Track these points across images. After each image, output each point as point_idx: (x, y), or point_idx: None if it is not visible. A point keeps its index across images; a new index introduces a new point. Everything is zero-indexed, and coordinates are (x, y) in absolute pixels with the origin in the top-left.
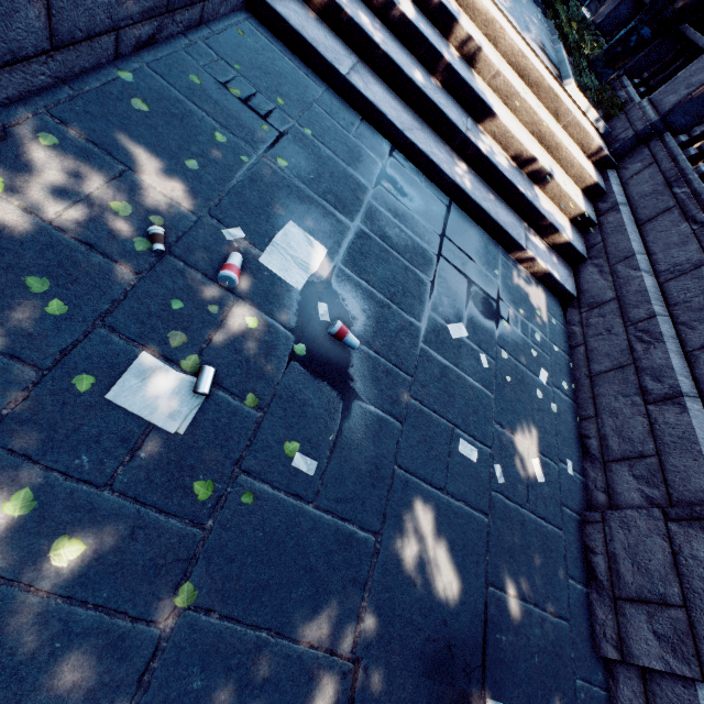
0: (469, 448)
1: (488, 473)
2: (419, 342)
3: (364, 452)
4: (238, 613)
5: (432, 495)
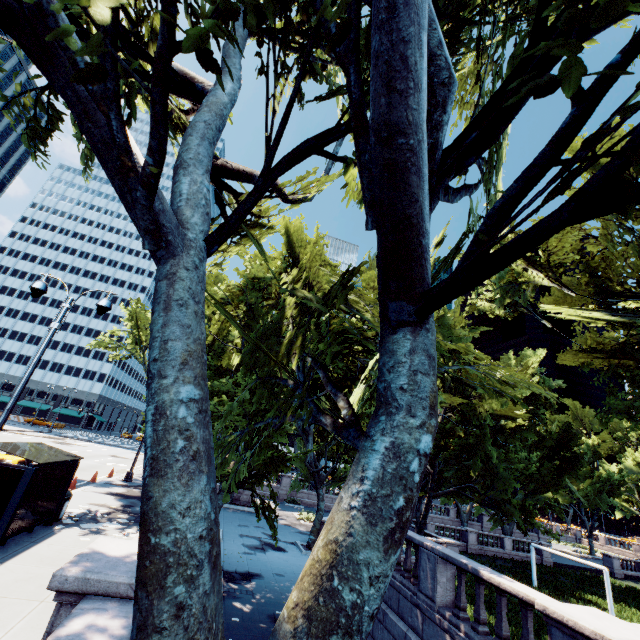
0: (235, 619)
1: (226, 617)
2: (263, 636)
3: (267, 615)
4: (276, 601)
5: (245, 612)
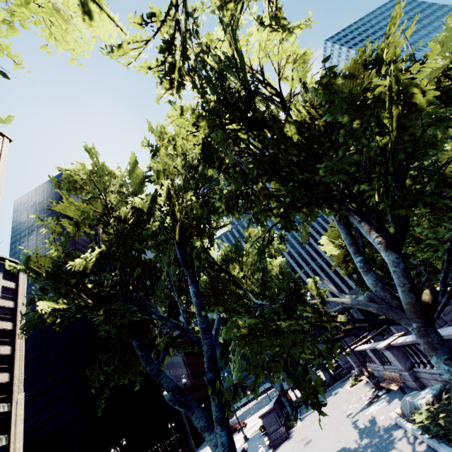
0: None
1: None
2: None
3: None
4: None
5: None
